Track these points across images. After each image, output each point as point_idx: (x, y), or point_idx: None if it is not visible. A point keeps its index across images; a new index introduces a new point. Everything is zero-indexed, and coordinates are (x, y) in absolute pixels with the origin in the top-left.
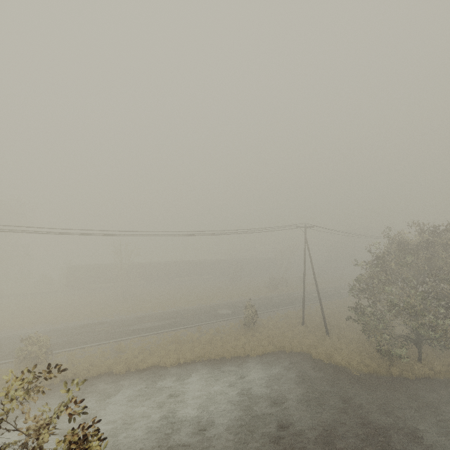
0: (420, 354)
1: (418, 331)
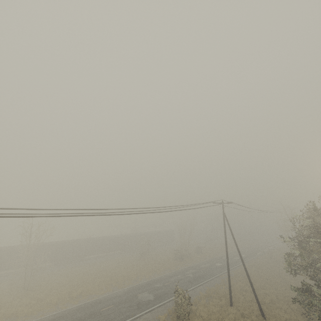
0: None
1: None
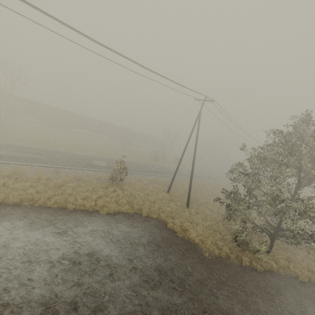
0: (271, 247)
1: (279, 227)
